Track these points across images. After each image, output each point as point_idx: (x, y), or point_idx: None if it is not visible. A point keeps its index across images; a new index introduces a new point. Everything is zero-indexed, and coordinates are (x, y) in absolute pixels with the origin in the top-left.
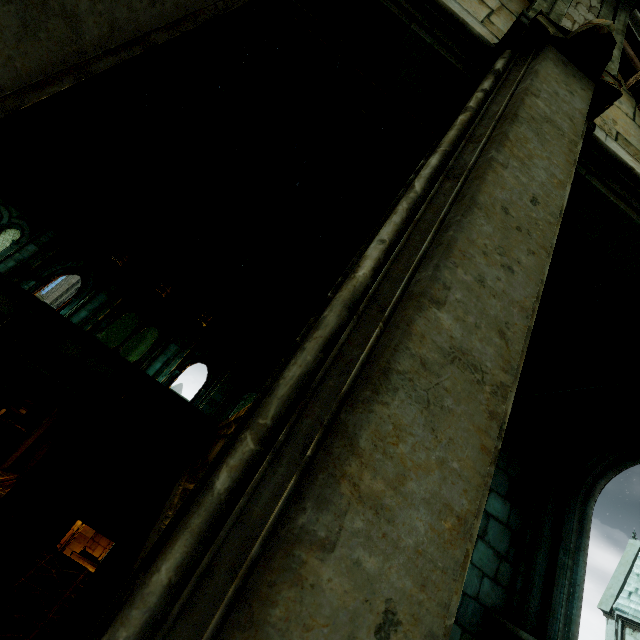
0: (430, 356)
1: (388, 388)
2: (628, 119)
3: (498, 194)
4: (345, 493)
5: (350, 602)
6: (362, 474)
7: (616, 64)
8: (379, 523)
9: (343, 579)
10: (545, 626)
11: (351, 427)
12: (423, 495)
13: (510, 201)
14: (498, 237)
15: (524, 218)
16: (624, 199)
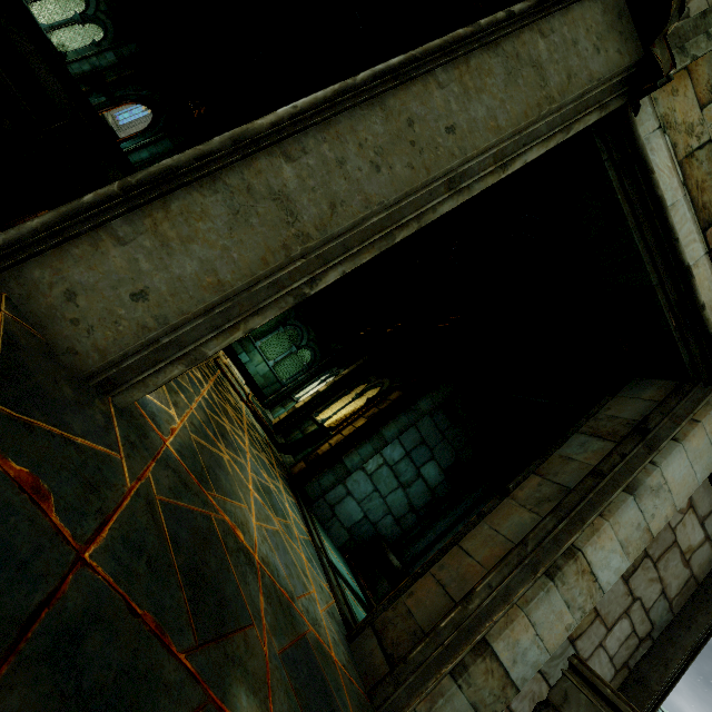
0: (258, 187)
1: (211, 188)
2: None
3: (413, 106)
4: (147, 225)
5: (122, 274)
6: (164, 222)
7: (711, 44)
8: (161, 251)
9: (124, 262)
10: (415, 563)
11: (170, 195)
12: (201, 256)
13: (422, 118)
14: (385, 140)
15: (426, 138)
16: (631, 203)
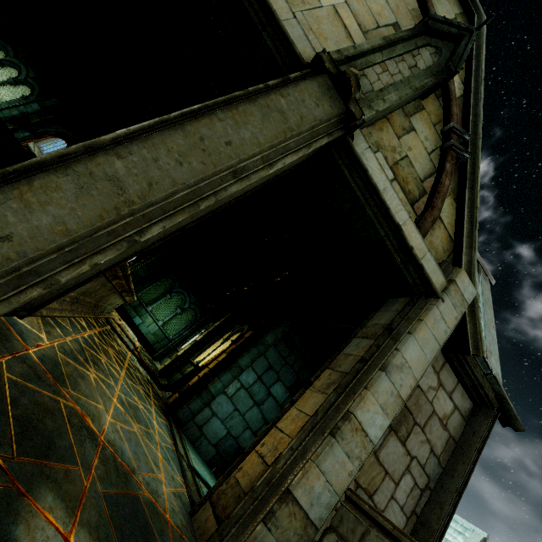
0: (97, 173)
1: (64, 173)
2: (424, 151)
3: (203, 130)
4: (15, 194)
5: None
6: (28, 193)
7: (386, 104)
8: (25, 210)
9: None
10: None
11: (34, 176)
12: (54, 214)
13: (209, 137)
14: (185, 148)
15: (213, 148)
16: (360, 188)
